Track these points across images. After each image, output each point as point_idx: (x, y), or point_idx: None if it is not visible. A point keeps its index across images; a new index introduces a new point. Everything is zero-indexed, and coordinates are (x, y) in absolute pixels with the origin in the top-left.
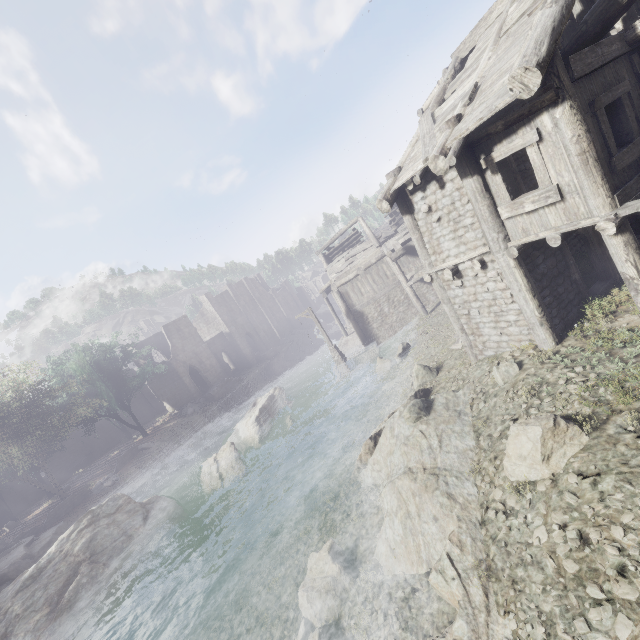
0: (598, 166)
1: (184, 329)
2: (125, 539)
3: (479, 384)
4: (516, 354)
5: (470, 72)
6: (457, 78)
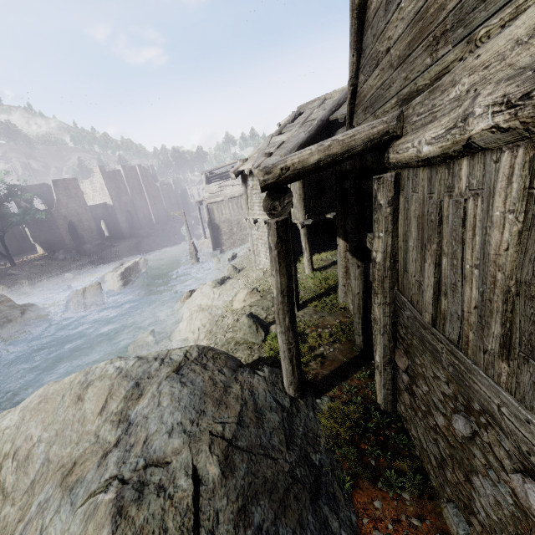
0: (303, 202)
1: (72, 189)
2: (6, 321)
3: (249, 278)
4: (268, 269)
5: (292, 129)
6: (289, 126)
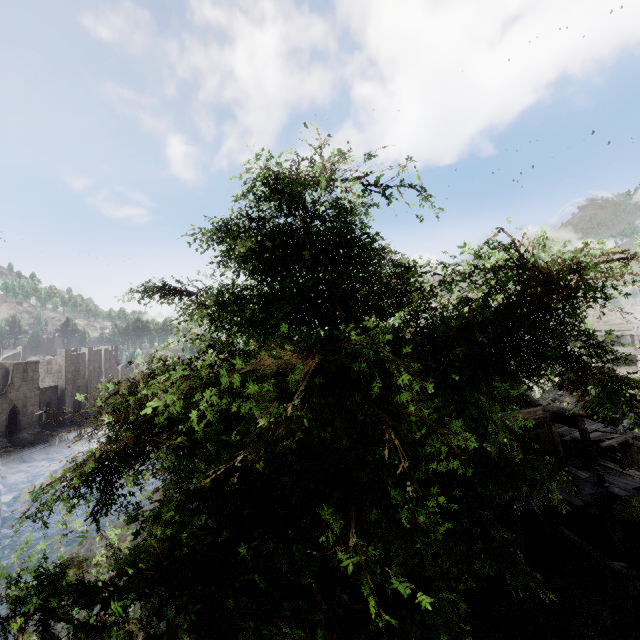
0: None
1: (30, 372)
2: None
3: None
4: None
5: None
6: None
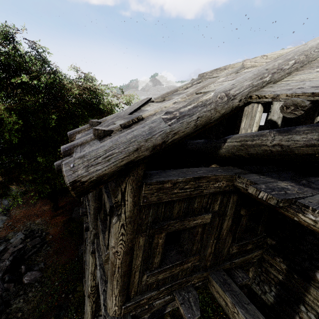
0: None
1: None
2: None
3: None
4: None
5: None
6: None
